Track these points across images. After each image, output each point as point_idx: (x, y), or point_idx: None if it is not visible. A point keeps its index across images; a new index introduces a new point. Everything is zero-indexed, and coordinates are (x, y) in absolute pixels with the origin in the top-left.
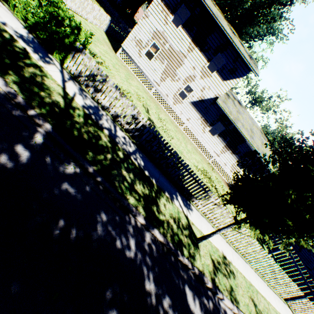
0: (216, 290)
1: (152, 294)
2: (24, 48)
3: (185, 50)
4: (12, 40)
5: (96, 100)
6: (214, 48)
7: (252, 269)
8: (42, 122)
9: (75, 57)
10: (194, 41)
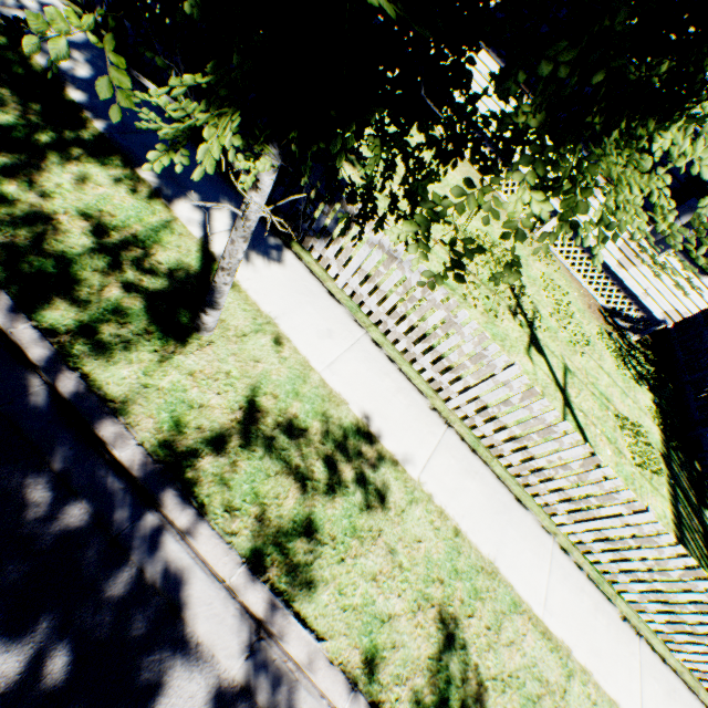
0: (162, 488)
1: None
2: None
3: None
4: None
5: None
6: None
7: (554, 537)
8: None
9: None
10: None
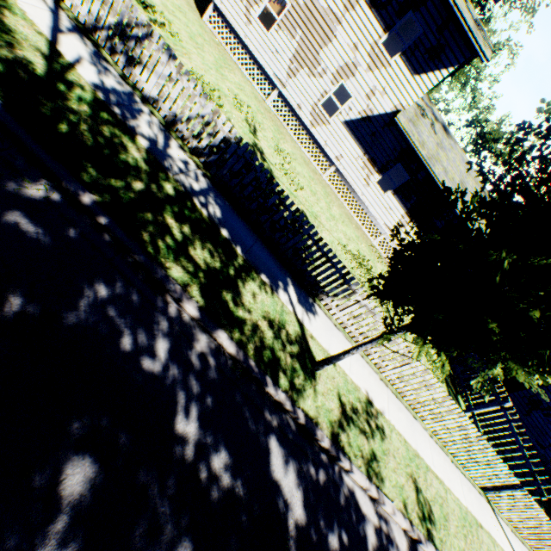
0: (339, 454)
1: (190, 441)
2: None
3: (340, 5)
4: None
5: (131, 83)
6: (400, 0)
7: (426, 431)
8: None
9: None
10: None
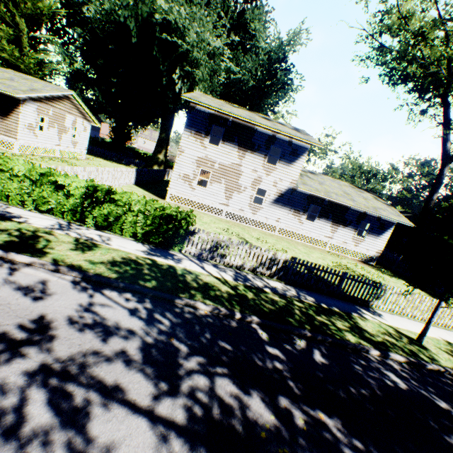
0: None
1: (450, 409)
2: (163, 262)
3: (237, 159)
4: (154, 262)
5: (228, 266)
6: (264, 144)
7: None
8: (250, 318)
9: (191, 239)
10: (241, 148)
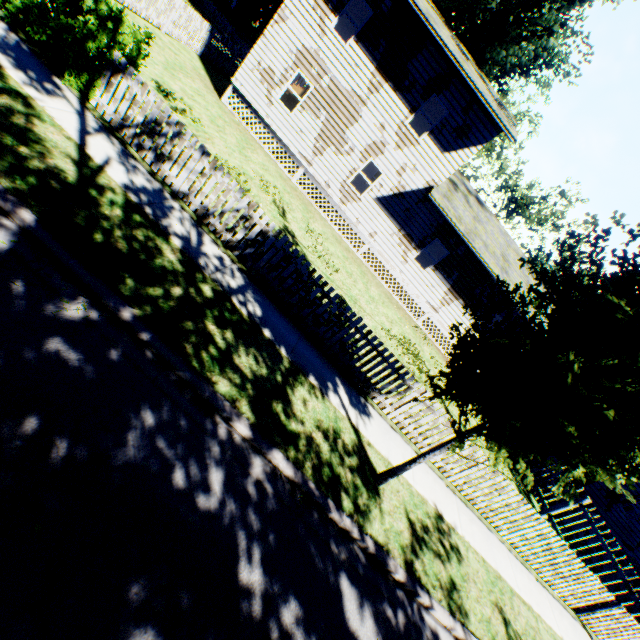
0: (416, 587)
1: (256, 593)
2: None
3: (364, 88)
4: None
5: (160, 179)
6: (424, 84)
7: (504, 544)
8: (12, 207)
9: (112, 83)
10: (381, 71)
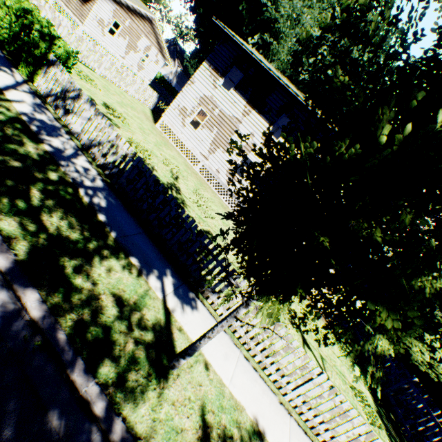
0: None
1: None
2: None
3: (240, 114)
4: None
5: (63, 123)
6: (277, 109)
7: None
8: None
9: (47, 72)
10: (250, 104)
